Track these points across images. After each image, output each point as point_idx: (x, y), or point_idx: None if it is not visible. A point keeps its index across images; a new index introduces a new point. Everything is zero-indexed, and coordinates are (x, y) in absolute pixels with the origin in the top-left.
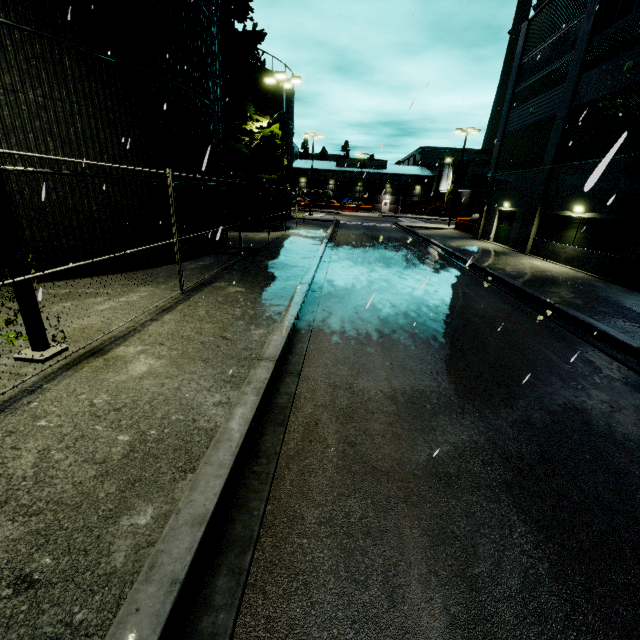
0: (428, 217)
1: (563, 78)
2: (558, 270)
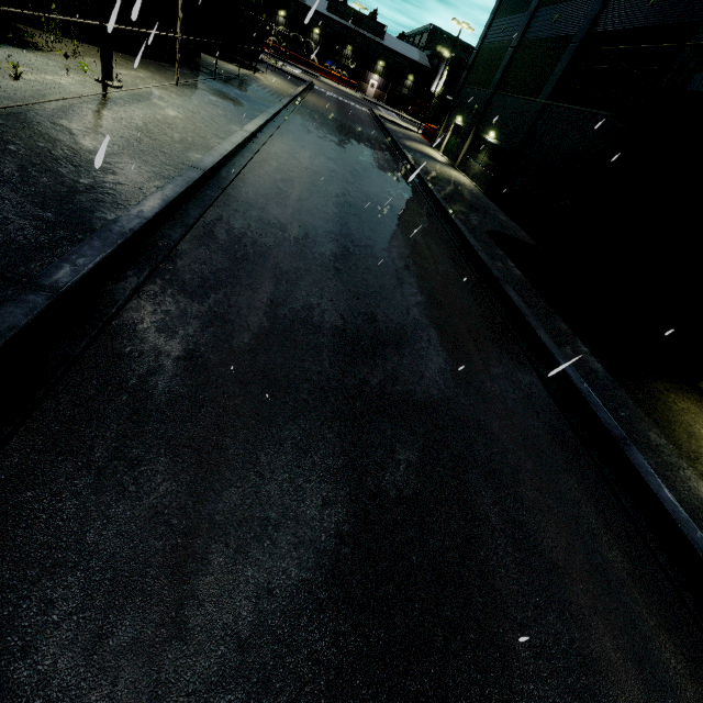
0: (410, 118)
1: (529, 6)
2: (462, 180)
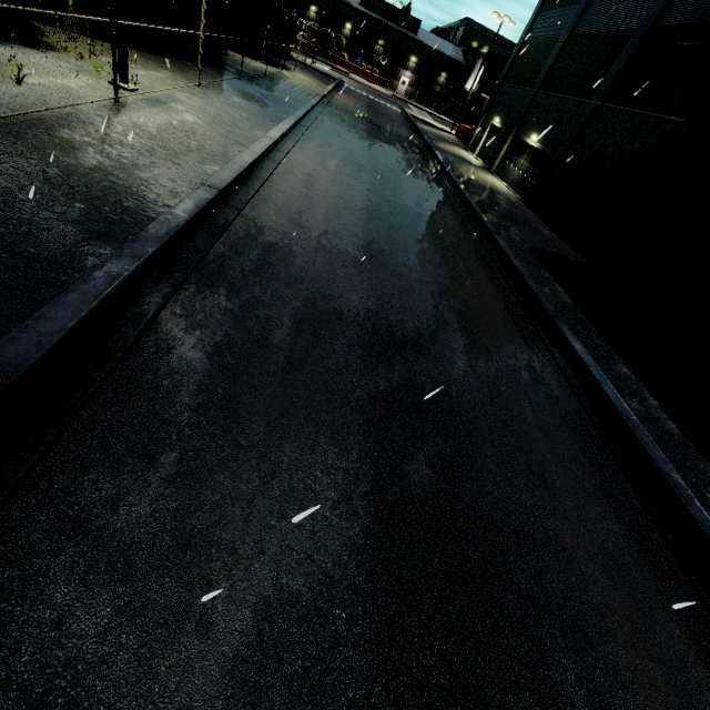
0: (441, 116)
1: None
2: (499, 186)
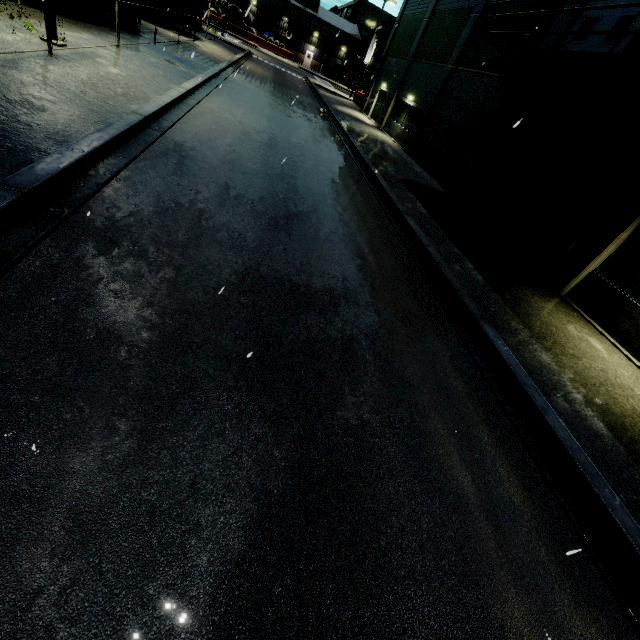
0: (343, 86)
1: None
2: (386, 139)
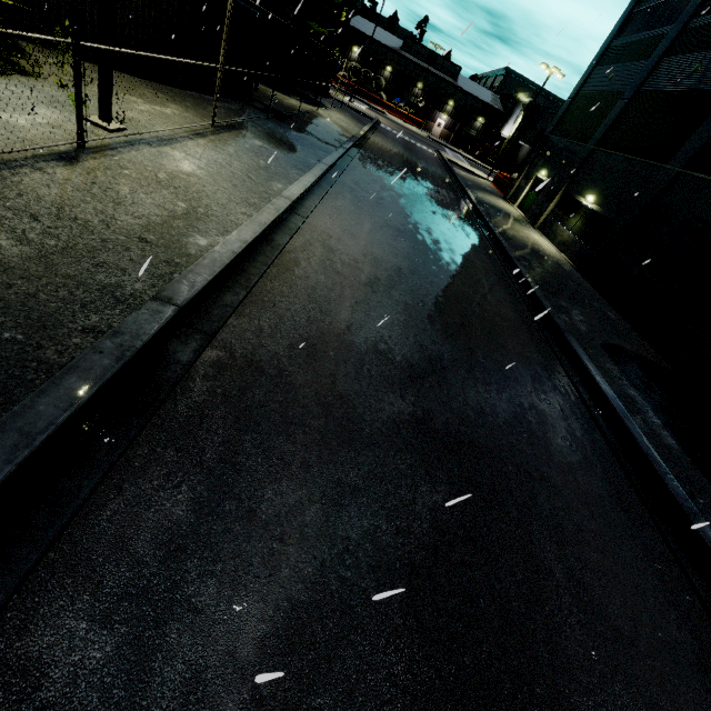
0: (476, 160)
1: (651, 53)
2: (547, 248)
